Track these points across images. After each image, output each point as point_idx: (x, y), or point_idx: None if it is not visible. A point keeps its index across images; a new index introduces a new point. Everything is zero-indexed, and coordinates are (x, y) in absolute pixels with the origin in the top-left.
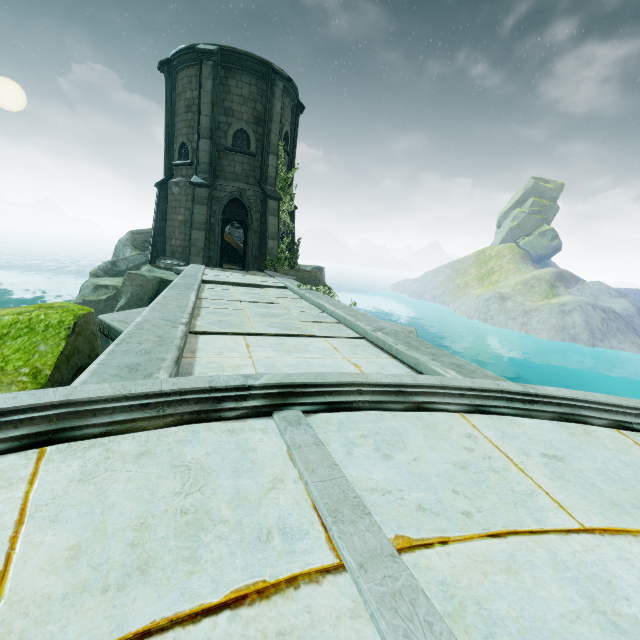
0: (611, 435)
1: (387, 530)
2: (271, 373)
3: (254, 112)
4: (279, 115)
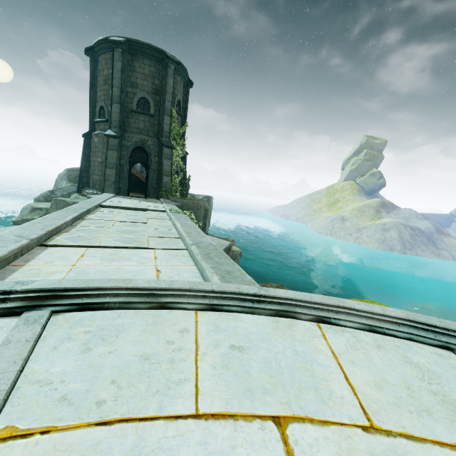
0: (308, 328)
1: (4, 421)
2: (46, 280)
3: (153, 85)
4: (172, 88)
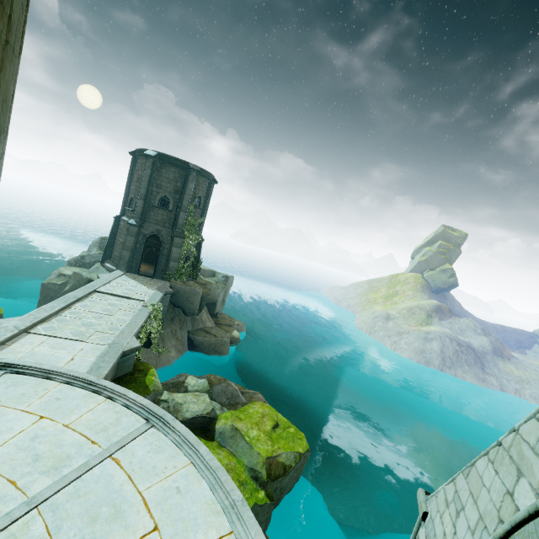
0: (99, 399)
1: None
2: (10, 358)
3: (175, 187)
4: (191, 190)
